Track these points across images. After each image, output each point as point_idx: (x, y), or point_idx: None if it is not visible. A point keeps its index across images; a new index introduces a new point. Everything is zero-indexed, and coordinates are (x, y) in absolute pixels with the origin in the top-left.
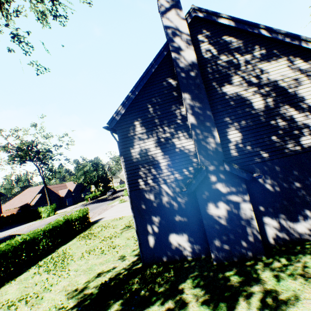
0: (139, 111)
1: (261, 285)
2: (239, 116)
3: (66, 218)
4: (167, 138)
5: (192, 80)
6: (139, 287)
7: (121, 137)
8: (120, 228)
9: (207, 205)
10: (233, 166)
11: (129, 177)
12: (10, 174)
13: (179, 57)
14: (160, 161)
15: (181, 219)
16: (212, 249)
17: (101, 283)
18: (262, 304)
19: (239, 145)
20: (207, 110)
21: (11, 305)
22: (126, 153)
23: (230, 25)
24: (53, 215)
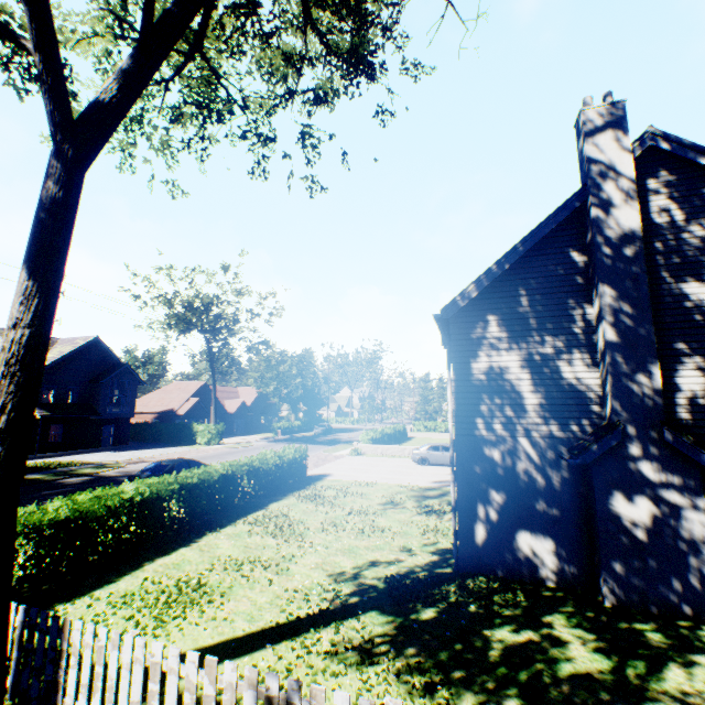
0: (500, 298)
1: None
2: None
3: (279, 456)
4: (546, 357)
5: (624, 263)
6: (461, 599)
7: (457, 337)
8: (377, 501)
9: (611, 496)
10: (684, 437)
11: (459, 410)
12: (161, 349)
13: (605, 218)
14: (524, 394)
15: (547, 510)
16: (606, 577)
17: (386, 575)
18: None
19: (699, 400)
20: (645, 323)
21: (241, 564)
22: (461, 367)
23: None
24: (216, 443)
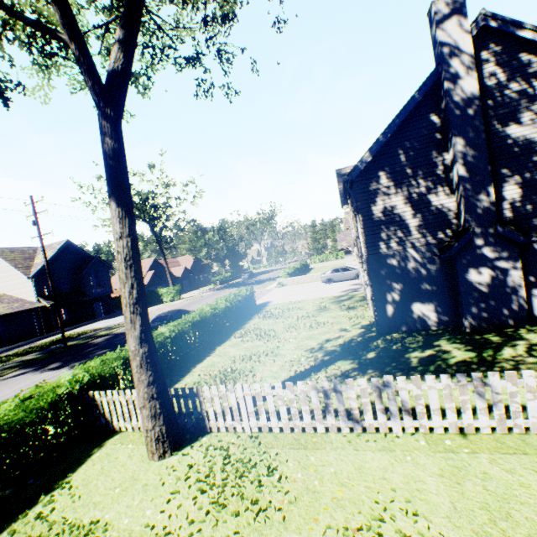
0: (386, 158)
1: (526, 341)
2: (522, 168)
3: (238, 295)
4: (420, 194)
5: (468, 120)
6: (386, 345)
7: (360, 191)
8: (311, 309)
9: (467, 272)
10: (508, 228)
11: (368, 239)
12: None
13: (454, 88)
14: (408, 221)
15: (428, 288)
16: (466, 316)
17: (339, 344)
18: (528, 349)
19: (516, 204)
20: (483, 160)
21: (250, 357)
22: (365, 211)
23: (534, 40)
24: (178, 299)
